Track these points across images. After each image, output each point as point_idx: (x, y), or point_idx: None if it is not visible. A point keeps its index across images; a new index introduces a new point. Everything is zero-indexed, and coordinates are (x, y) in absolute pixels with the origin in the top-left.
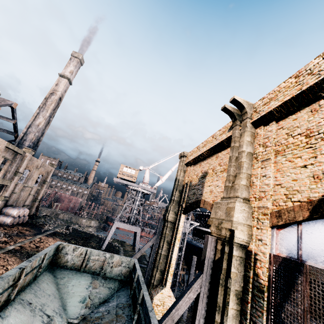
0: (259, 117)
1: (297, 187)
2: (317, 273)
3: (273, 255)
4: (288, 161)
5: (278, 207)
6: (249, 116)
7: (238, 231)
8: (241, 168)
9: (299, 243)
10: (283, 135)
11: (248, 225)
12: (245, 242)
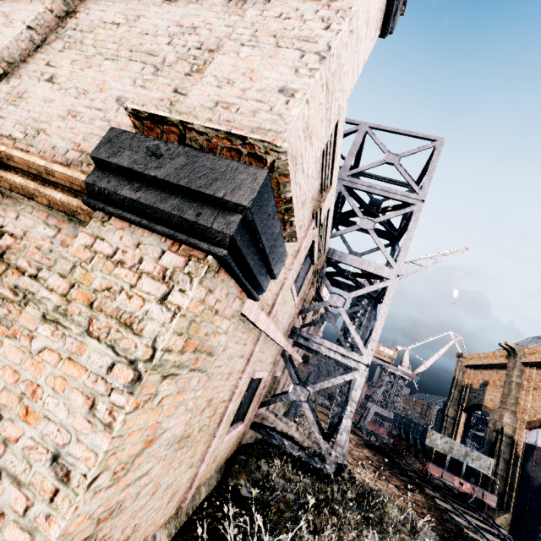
0: (525, 362)
1: (539, 411)
2: (539, 448)
3: (525, 442)
4: (538, 396)
5: (530, 419)
6: (519, 357)
7: (505, 428)
8: (511, 392)
9: (536, 437)
10: (538, 379)
11: (513, 426)
12: (511, 435)
